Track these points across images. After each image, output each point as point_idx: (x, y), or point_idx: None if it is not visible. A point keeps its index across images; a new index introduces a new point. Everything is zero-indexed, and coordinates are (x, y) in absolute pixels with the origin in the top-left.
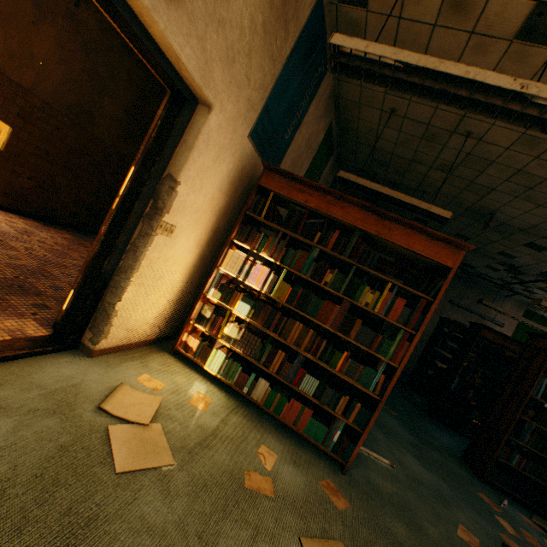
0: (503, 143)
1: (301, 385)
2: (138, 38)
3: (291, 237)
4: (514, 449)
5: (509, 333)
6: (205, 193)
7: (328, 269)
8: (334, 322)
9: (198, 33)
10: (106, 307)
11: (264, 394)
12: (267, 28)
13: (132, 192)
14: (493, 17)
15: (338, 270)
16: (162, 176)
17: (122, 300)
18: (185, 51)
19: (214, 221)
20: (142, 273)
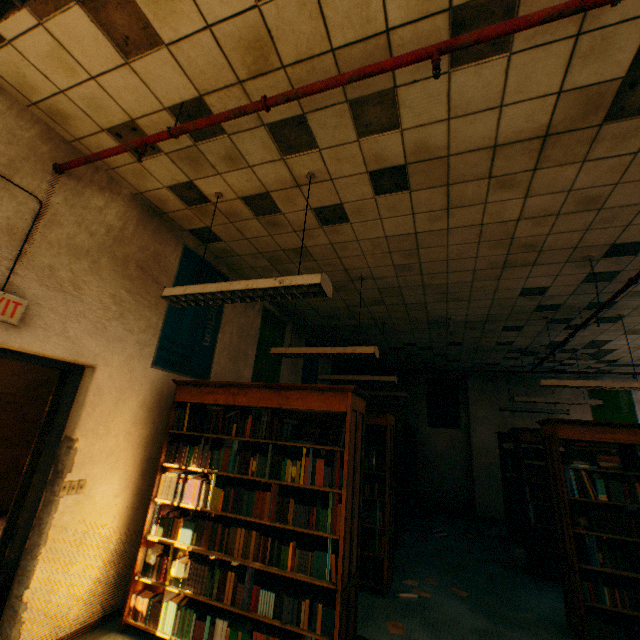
0: (390, 274)
1: (259, 607)
2: (5, 357)
3: (215, 438)
4: (597, 581)
5: (589, 416)
6: (116, 433)
7: (251, 457)
8: (270, 512)
9: (58, 331)
10: (13, 602)
11: (225, 639)
12: (134, 292)
13: (31, 467)
14: (298, 222)
15: (262, 453)
16: (62, 439)
17: (32, 586)
18: (47, 348)
19: (141, 453)
20: (53, 545)
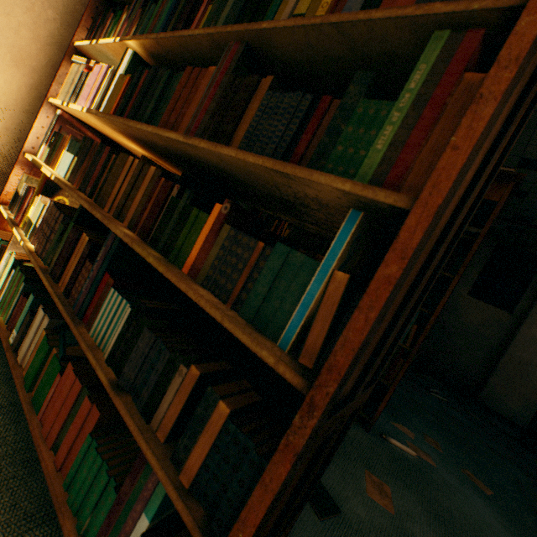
0: None
1: (94, 322)
2: None
3: None
4: None
5: None
6: None
7: None
8: (196, 118)
9: None
10: None
11: (33, 348)
12: None
13: None
14: None
15: None
16: None
17: None
18: None
19: (54, 23)
20: None
